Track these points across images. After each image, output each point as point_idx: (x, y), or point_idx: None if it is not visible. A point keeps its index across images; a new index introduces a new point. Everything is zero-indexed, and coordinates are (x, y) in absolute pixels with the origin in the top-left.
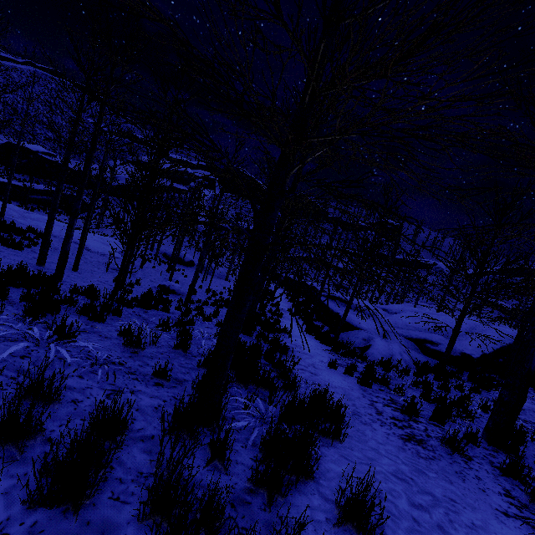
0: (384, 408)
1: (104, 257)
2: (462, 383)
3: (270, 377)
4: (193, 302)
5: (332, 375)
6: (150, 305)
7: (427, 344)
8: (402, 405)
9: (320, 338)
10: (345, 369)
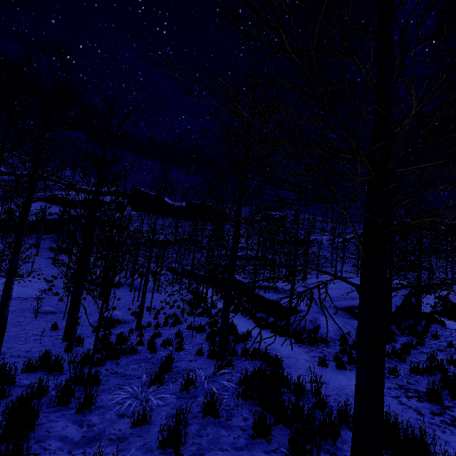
0: (412, 402)
1: (27, 301)
2: (412, 341)
3: (331, 420)
4: (144, 328)
5: (335, 377)
6: (119, 353)
7: (356, 310)
8: (415, 390)
9: (276, 331)
10: (336, 363)
